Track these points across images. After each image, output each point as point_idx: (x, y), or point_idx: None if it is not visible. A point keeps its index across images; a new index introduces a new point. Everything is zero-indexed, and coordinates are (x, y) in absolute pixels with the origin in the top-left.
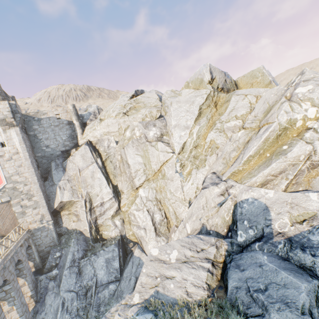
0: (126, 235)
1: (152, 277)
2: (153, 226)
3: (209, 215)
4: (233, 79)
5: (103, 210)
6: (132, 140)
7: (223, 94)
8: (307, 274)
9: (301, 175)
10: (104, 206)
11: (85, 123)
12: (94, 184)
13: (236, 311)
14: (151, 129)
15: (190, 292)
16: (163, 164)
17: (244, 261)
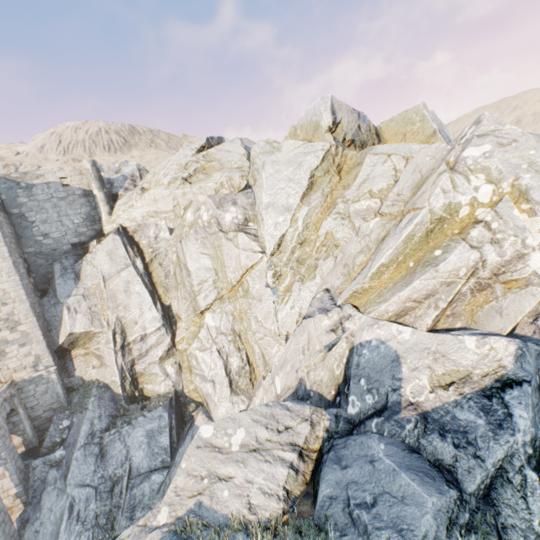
0: (185, 390)
1: (195, 478)
2: (226, 377)
3: (311, 365)
4: (373, 126)
5: (145, 348)
6: (196, 228)
7: (352, 151)
8: (443, 478)
9: (461, 301)
10: (148, 342)
11: (115, 195)
12: (130, 303)
13: None
14: (229, 209)
15: (254, 504)
16: (246, 271)
17: (349, 452)
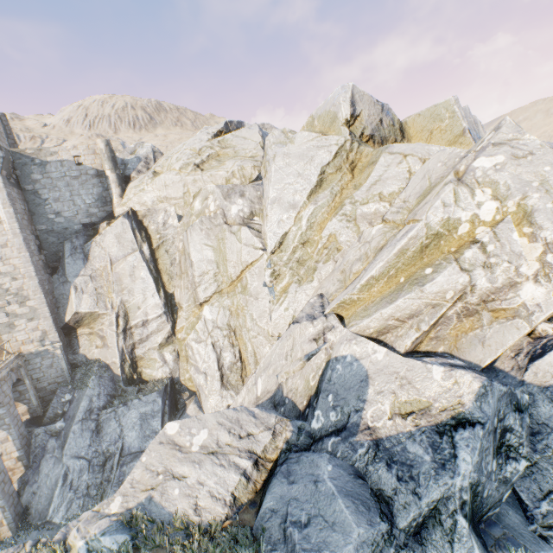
0: (181, 378)
1: (151, 473)
2: (218, 371)
3: (290, 372)
4: (398, 120)
5: (146, 334)
6: (202, 218)
7: (369, 148)
8: (379, 510)
9: (446, 325)
10: (149, 327)
11: (128, 177)
12: (134, 287)
13: (252, 552)
14: (235, 201)
15: (201, 506)
16: (245, 267)
17: (299, 468)
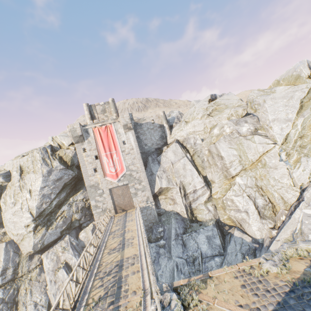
0: (220, 219)
1: None
2: (256, 210)
3: None
4: None
5: (196, 196)
6: (224, 136)
7: None
8: None
9: None
10: (197, 193)
11: (171, 126)
12: (186, 174)
13: None
14: (243, 125)
15: None
16: (262, 154)
17: None
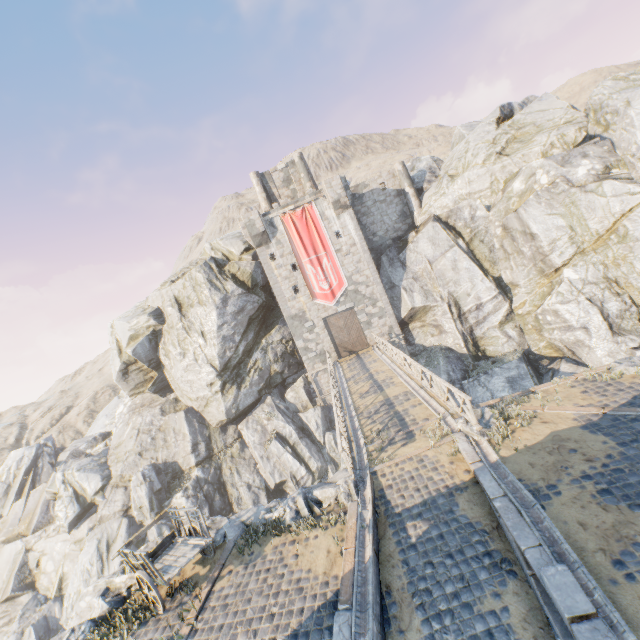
0: (532, 349)
1: None
2: (604, 322)
3: None
4: None
5: (481, 316)
6: (536, 192)
7: None
8: None
9: None
10: (483, 310)
11: (420, 190)
12: (459, 278)
13: None
14: (579, 164)
15: None
16: (620, 217)
17: None
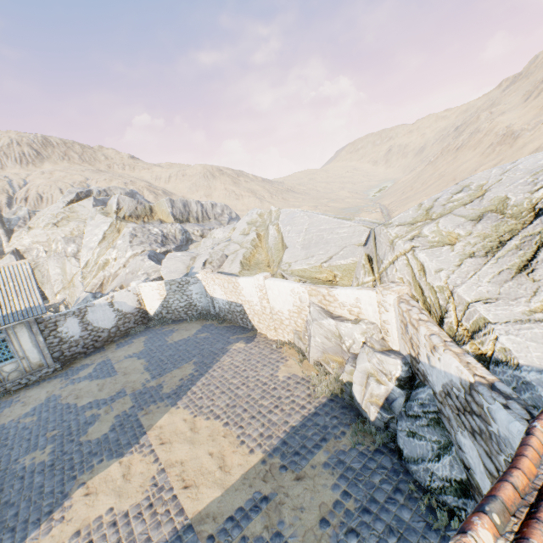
0: None
1: None
2: None
3: None
4: (149, 205)
5: None
6: (55, 253)
7: (125, 223)
8: None
9: (105, 286)
10: None
11: (13, 230)
12: None
13: None
14: (71, 245)
15: None
16: (74, 275)
17: None
